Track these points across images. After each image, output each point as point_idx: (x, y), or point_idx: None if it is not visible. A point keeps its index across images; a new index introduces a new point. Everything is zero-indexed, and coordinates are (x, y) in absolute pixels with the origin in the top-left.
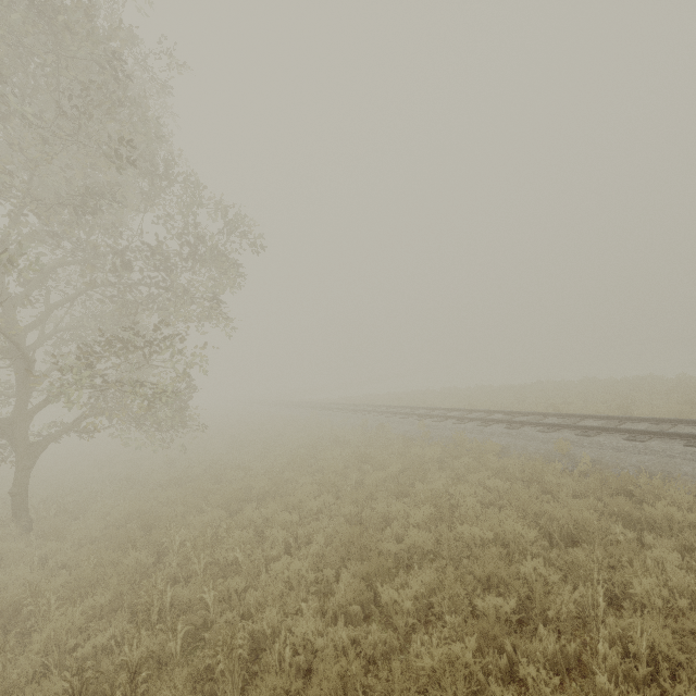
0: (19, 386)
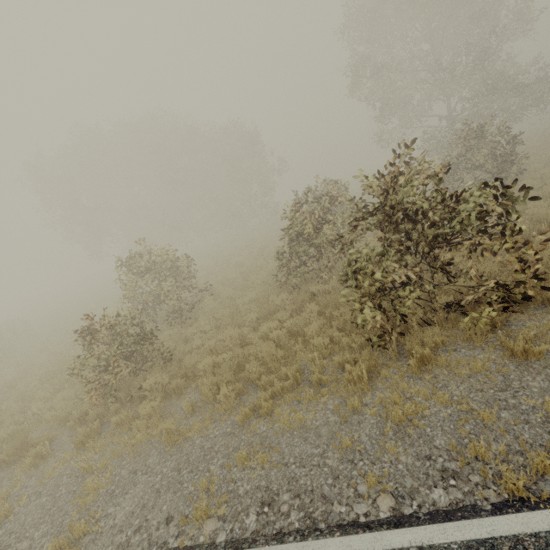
0: None
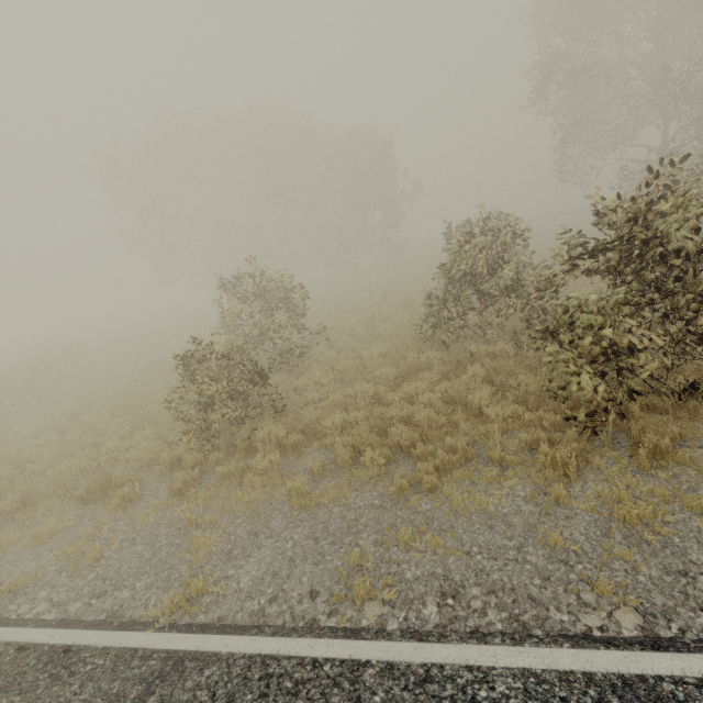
0: None
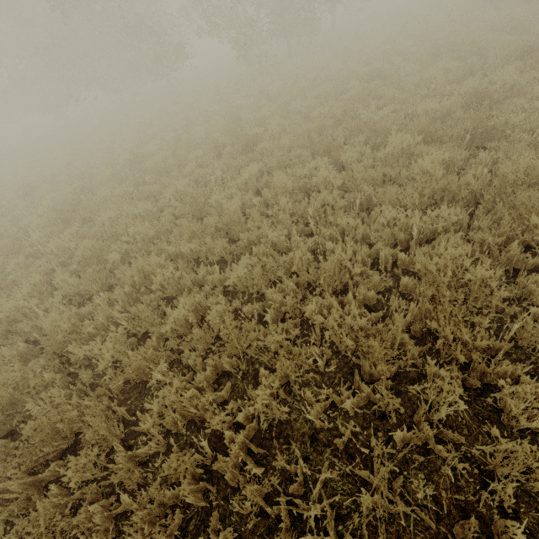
0: None
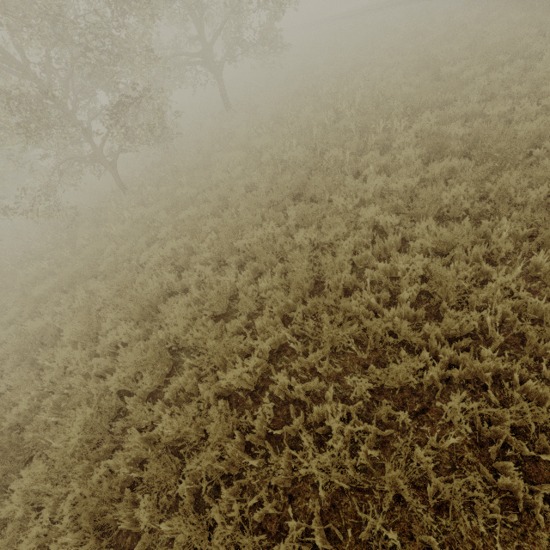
0: (197, 27)
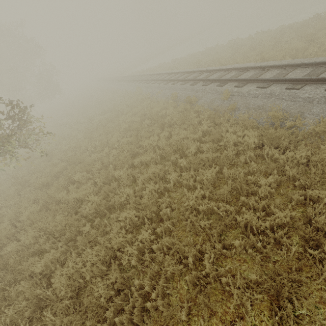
0: None
